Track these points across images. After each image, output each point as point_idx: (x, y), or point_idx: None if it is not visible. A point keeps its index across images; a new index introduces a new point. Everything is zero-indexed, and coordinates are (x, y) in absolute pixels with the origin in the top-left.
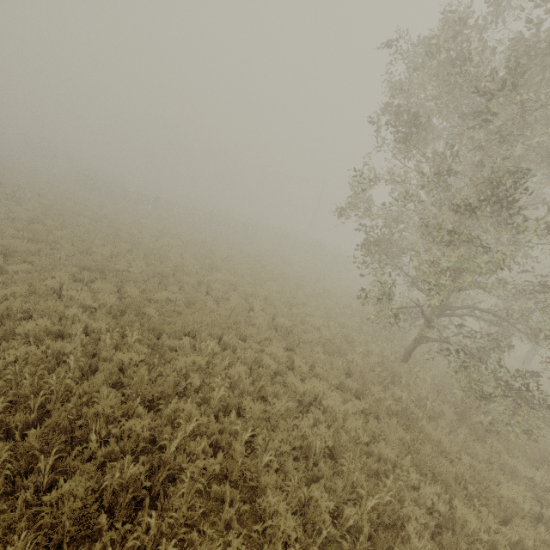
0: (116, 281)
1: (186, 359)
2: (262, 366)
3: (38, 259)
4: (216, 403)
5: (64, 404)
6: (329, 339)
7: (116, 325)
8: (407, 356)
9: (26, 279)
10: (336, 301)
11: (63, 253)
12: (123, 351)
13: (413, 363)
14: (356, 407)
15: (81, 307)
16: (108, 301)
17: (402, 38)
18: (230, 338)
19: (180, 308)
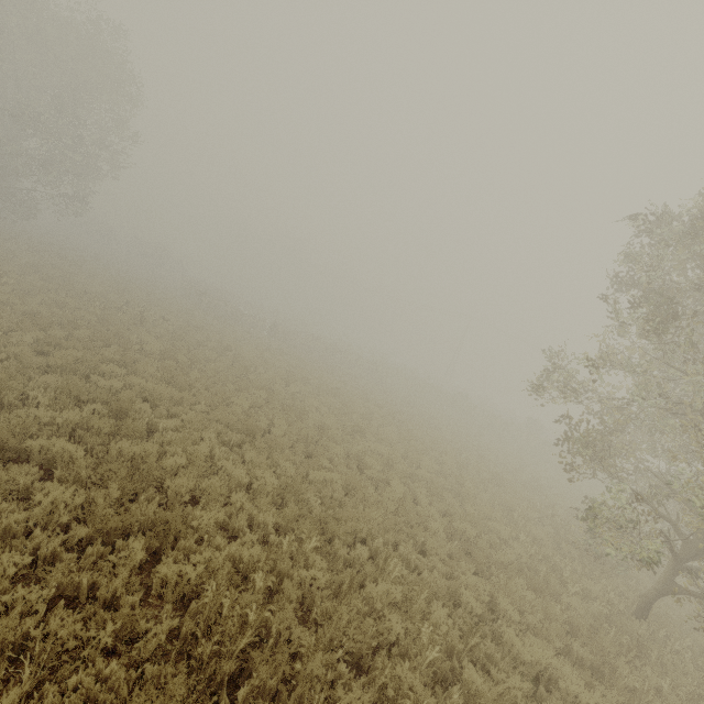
0: (265, 448)
1: (379, 588)
2: (455, 602)
3: (181, 410)
4: (423, 665)
5: (261, 647)
6: (524, 561)
7: (284, 519)
8: (645, 608)
9: (178, 441)
10: (512, 494)
11: (203, 403)
12: (299, 563)
13: (657, 623)
14: (605, 700)
15: (237, 485)
16: (268, 481)
17: (654, 214)
18: (407, 549)
19: (340, 494)
